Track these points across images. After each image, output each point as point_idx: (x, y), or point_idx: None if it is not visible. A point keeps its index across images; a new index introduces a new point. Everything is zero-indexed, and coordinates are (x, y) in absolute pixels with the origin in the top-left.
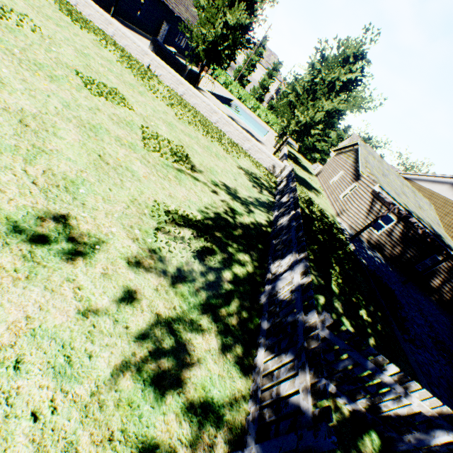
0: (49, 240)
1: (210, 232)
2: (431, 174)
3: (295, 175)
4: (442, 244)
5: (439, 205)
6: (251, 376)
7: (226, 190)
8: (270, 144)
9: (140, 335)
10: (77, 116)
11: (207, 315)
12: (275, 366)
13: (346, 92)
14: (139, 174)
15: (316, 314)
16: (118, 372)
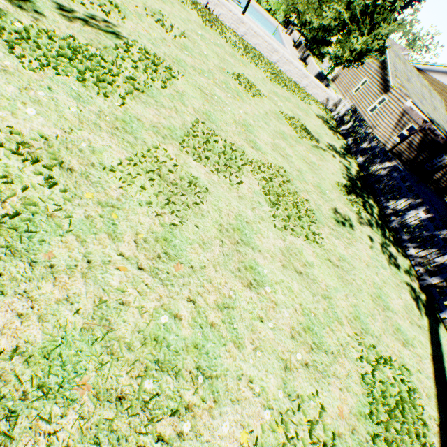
0: (343, 223)
1: (355, 191)
2: (446, 65)
3: None
4: None
5: None
6: (407, 259)
7: (332, 149)
8: (294, 55)
9: (382, 252)
10: (273, 130)
11: (385, 239)
12: (425, 254)
13: (402, 9)
14: (317, 164)
15: (446, 232)
16: (388, 265)
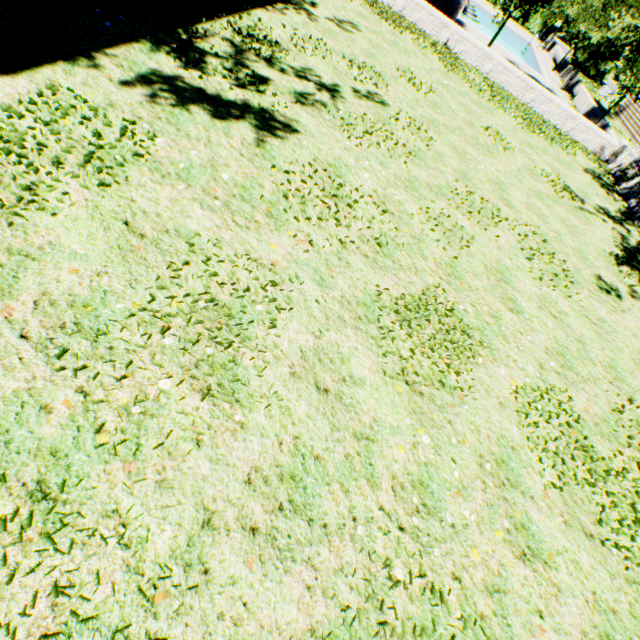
0: (608, 291)
1: (630, 264)
2: None
3: None
4: None
5: None
6: None
7: (603, 213)
8: (553, 84)
9: None
10: (527, 188)
11: None
12: None
13: None
14: (579, 228)
15: None
16: None
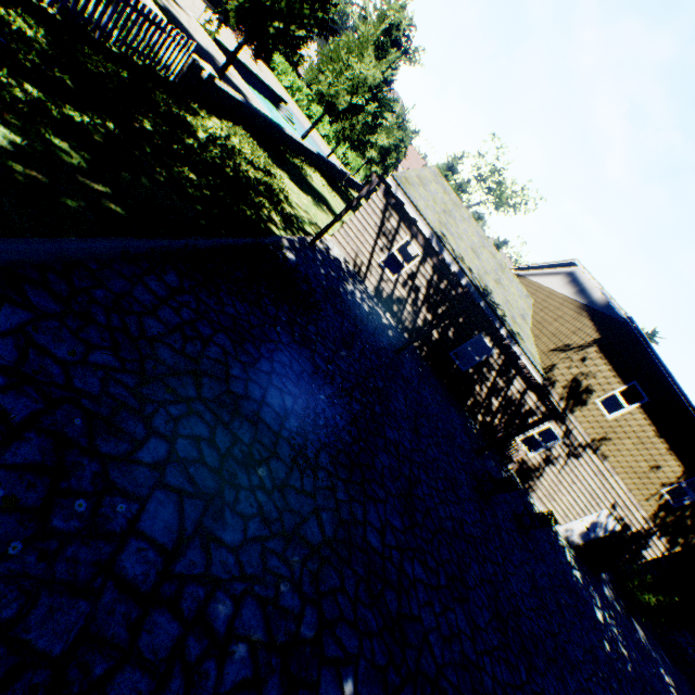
0: None
1: None
2: (547, 263)
3: (295, 171)
4: (489, 310)
5: (540, 300)
6: None
7: None
8: None
9: None
10: None
11: None
12: None
13: None
14: None
15: None
16: None
